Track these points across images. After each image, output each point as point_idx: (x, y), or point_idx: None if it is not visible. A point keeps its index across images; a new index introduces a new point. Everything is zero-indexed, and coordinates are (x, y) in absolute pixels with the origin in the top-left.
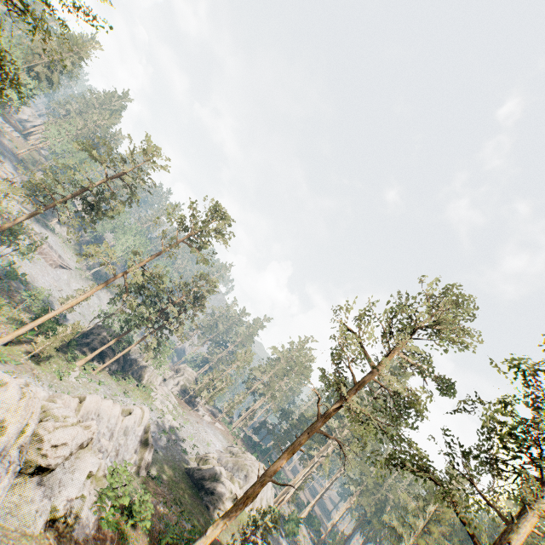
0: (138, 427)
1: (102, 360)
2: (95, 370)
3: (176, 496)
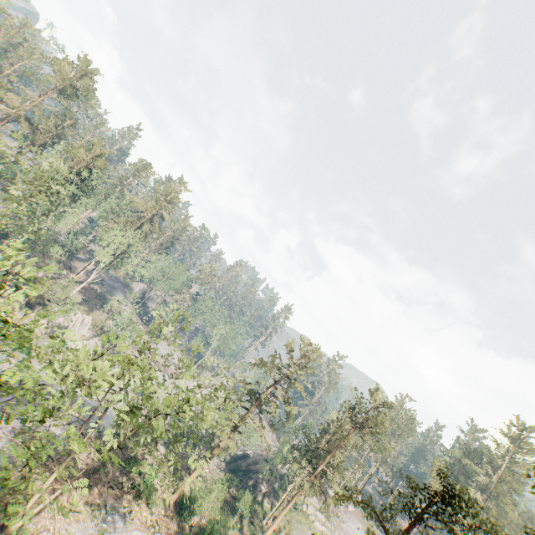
0: None
1: (267, 497)
2: None
3: None
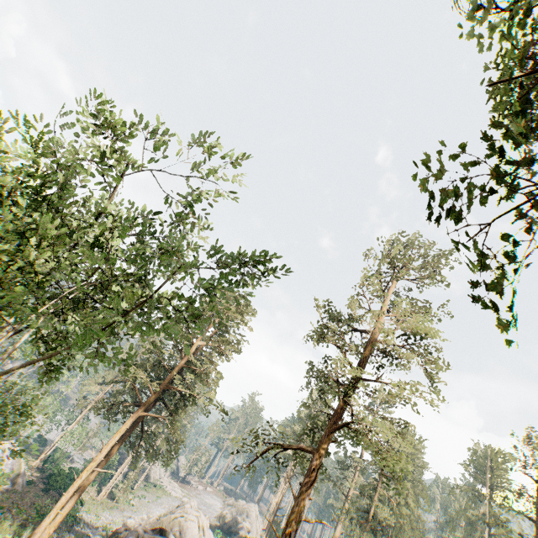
0: None
1: None
2: (134, 488)
3: None
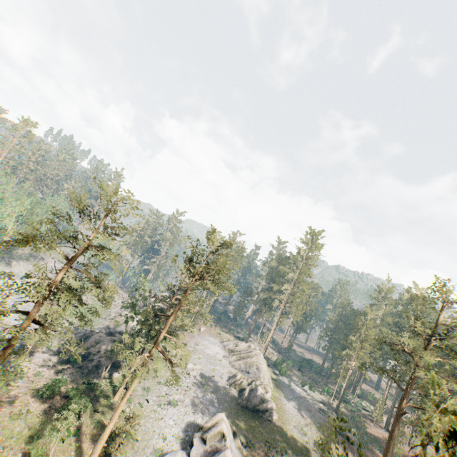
0: (230, 434)
1: (117, 368)
2: None
3: (262, 439)
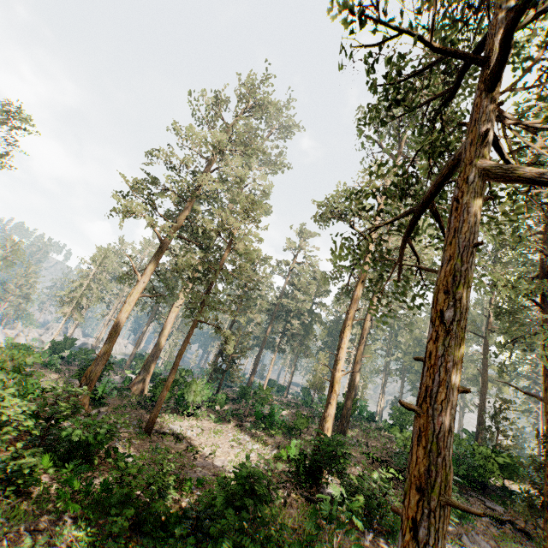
0: None
1: None
2: None
3: None
